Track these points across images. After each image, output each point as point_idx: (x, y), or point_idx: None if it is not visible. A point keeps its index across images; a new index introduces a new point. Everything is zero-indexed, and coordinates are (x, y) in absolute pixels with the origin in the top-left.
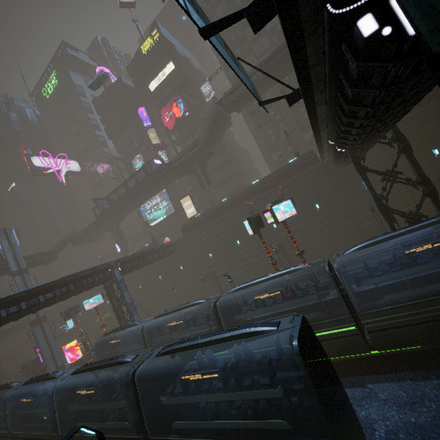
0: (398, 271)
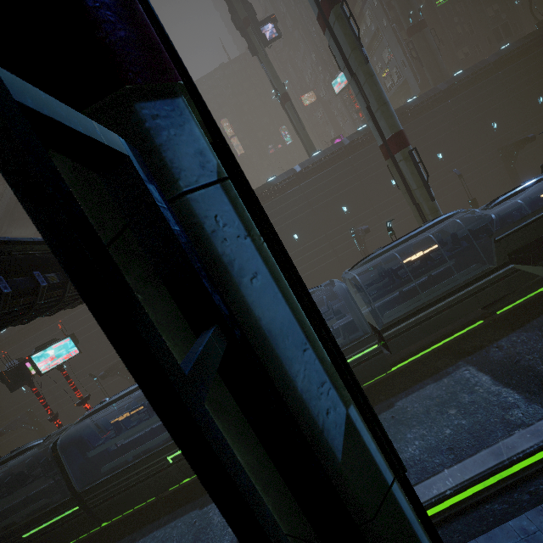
0: (130, 429)
